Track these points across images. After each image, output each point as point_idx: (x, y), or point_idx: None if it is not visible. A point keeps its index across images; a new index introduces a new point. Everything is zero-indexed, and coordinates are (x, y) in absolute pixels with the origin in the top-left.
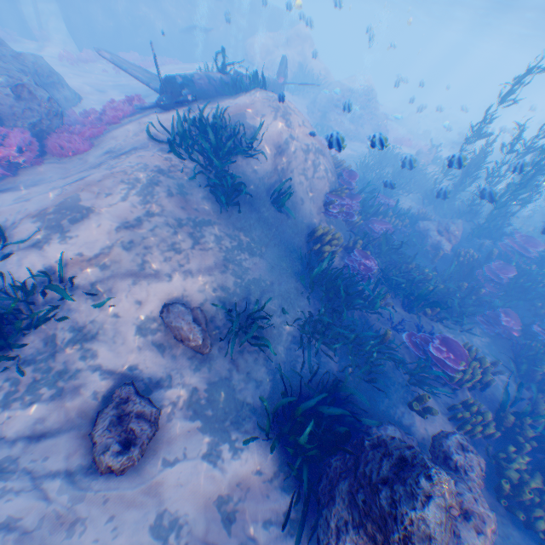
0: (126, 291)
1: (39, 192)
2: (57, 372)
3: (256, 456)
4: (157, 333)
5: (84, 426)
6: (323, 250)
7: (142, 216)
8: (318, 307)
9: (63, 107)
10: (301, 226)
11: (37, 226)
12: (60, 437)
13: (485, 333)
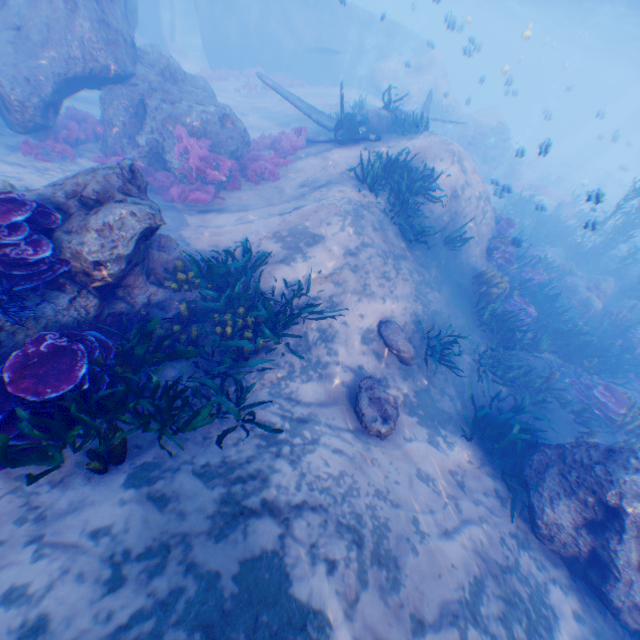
0: (352, 306)
1: (254, 215)
2: (314, 362)
3: (462, 449)
4: (375, 344)
5: (344, 402)
6: (489, 293)
7: (358, 245)
8: (486, 344)
9: None
10: (466, 268)
11: (277, 245)
12: (333, 406)
13: (637, 391)
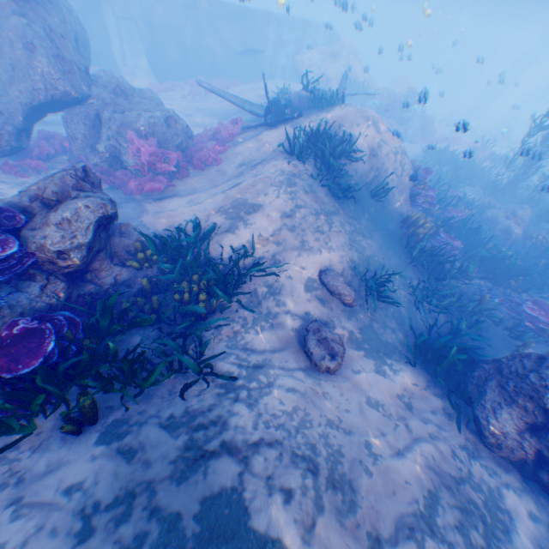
0: (294, 261)
1: (202, 196)
2: (265, 314)
3: (408, 375)
4: (318, 291)
5: (295, 346)
6: (417, 233)
7: (292, 208)
8: (420, 279)
9: None
10: (393, 215)
11: (222, 217)
12: (285, 350)
13: None
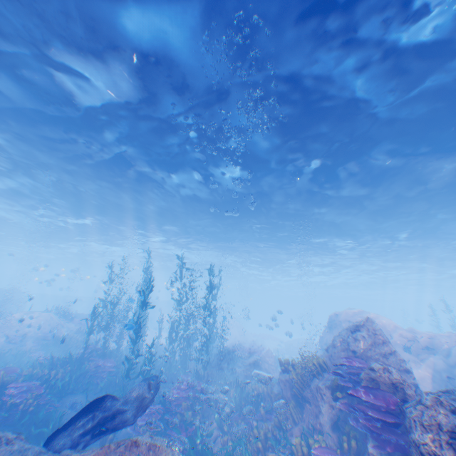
0: None
1: None
2: None
3: None
4: None
5: None
6: None
7: None
8: None
9: None
10: None
11: None
12: None
13: None
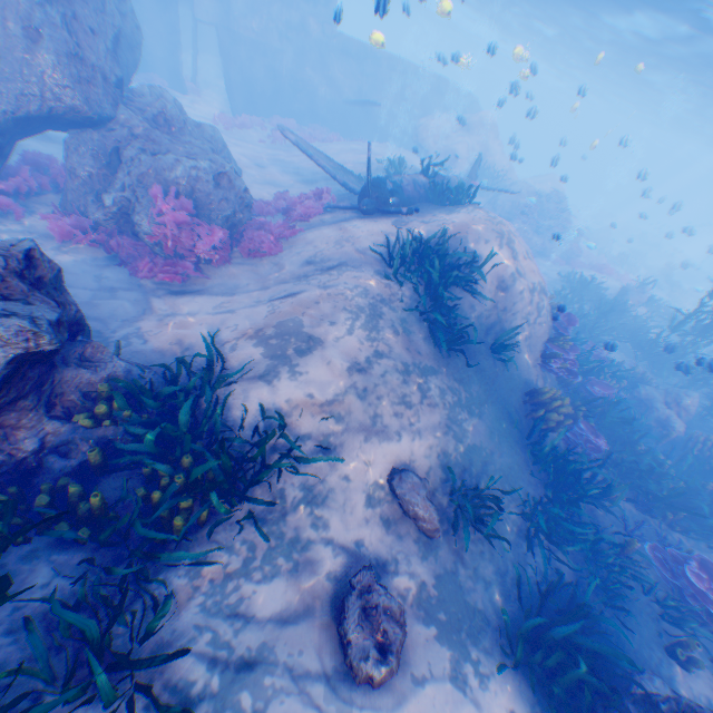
0: (355, 447)
1: (241, 303)
2: (288, 538)
3: (503, 688)
4: (384, 503)
5: (325, 614)
6: (545, 416)
7: (370, 356)
8: (540, 490)
9: None
10: (515, 379)
11: (259, 352)
12: (306, 625)
13: None
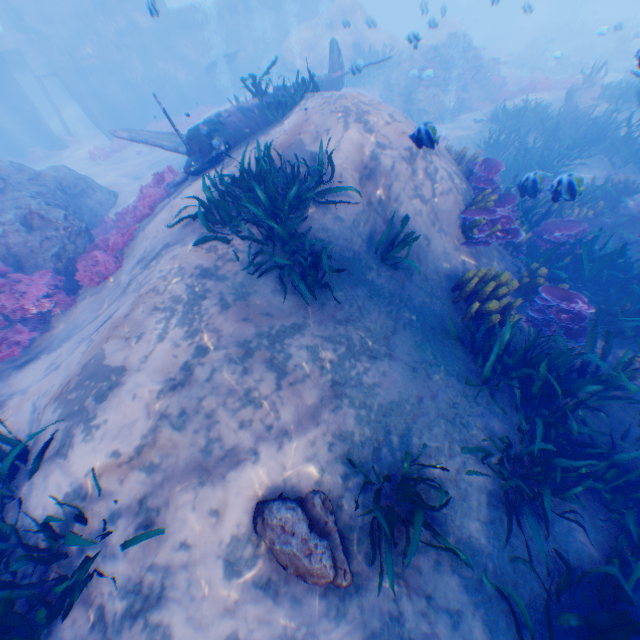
0: (192, 500)
1: (69, 350)
2: None
3: None
4: (257, 562)
5: None
6: (487, 311)
7: (190, 359)
8: (512, 417)
9: (99, 215)
10: (434, 278)
11: (57, 416)
12: None
13: None
